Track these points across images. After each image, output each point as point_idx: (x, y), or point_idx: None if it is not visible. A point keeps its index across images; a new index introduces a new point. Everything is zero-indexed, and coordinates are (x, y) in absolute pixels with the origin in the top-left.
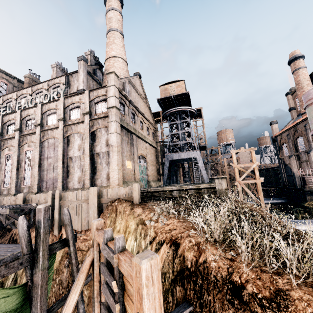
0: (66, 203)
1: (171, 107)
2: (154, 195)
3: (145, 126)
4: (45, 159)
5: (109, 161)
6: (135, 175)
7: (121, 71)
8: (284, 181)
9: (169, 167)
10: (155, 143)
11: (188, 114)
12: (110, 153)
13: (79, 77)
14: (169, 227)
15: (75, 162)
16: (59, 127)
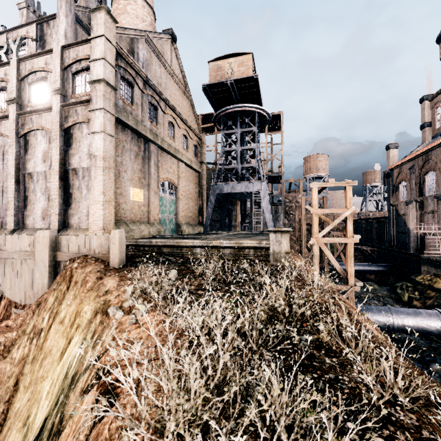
0: (0, 255)
1: (228, 105)
2: (162, 252)
3: (181, 133)
4: None
5: (89, 185)
6: (149, 213)
7: (138, 23)
8: (391, 239)
9: (221, 206)
10: (198, 164)
11: (255, 119)
12: (92, 171)
13: (59, 25)
14: (137, 333)
15: (37, 182)
16: (9, 117)
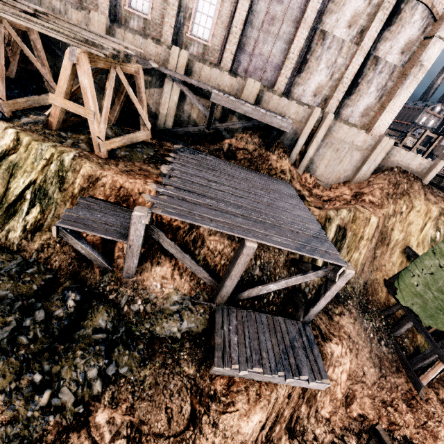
0: (332, 140)
1: None
2: None
3: None
4: None
5: (397, 93)
6: None
7: None
8: None
9: None
10: None
11: None
12: (409, 79)
13: None
14: None
15: (327, 48)
16: None
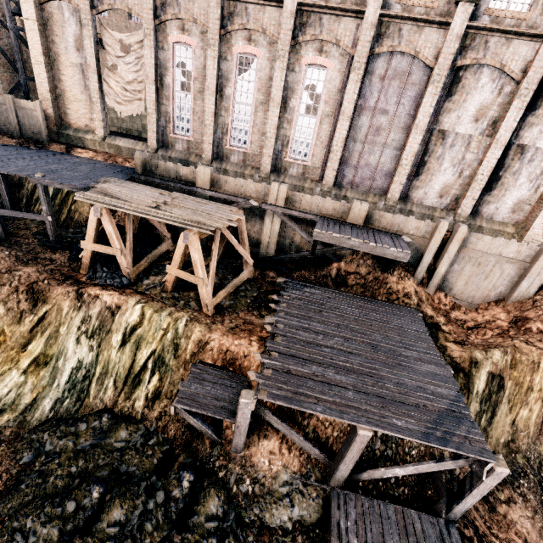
0: (469, 253)
1: None
2: None
3: None
4: (367, 112)
5: None
6: None
7: None
8: None
9: None
10: None
11: None
12: None
13: None
14: None
15: (450, 147)
16: (451, 27)
